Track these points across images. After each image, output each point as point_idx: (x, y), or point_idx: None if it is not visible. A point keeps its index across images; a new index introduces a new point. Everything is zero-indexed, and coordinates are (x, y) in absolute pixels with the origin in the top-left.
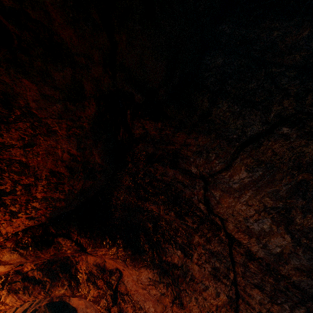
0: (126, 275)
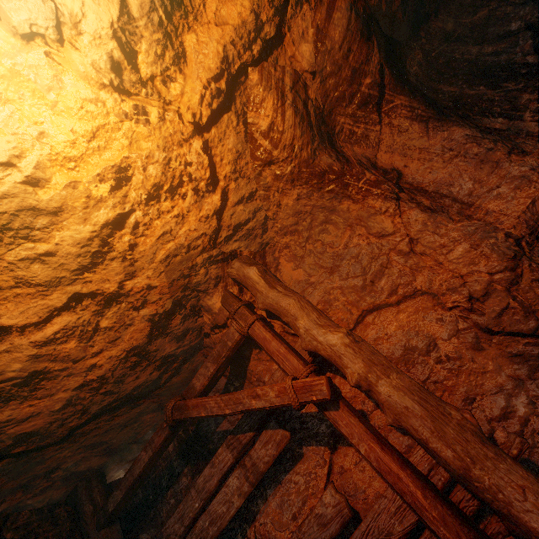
0: (409, 174)
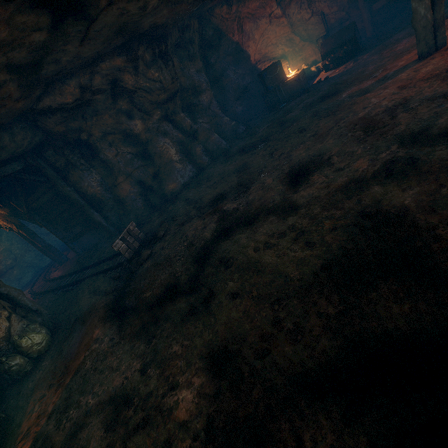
0: None
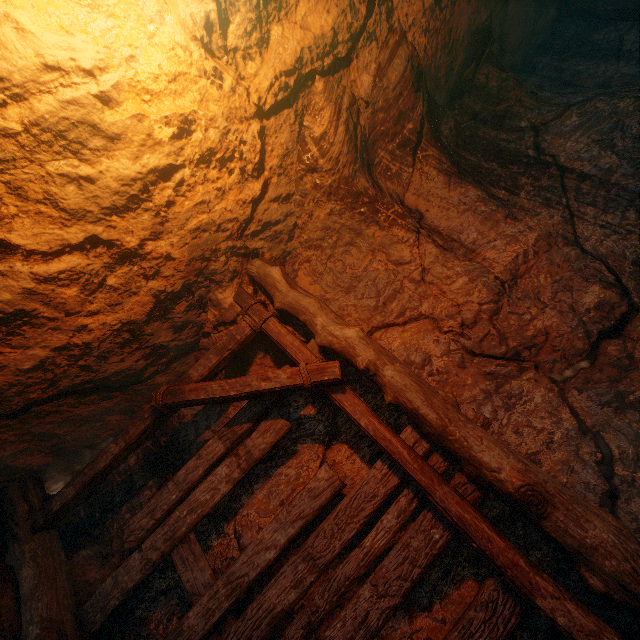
0: (429, 218)
